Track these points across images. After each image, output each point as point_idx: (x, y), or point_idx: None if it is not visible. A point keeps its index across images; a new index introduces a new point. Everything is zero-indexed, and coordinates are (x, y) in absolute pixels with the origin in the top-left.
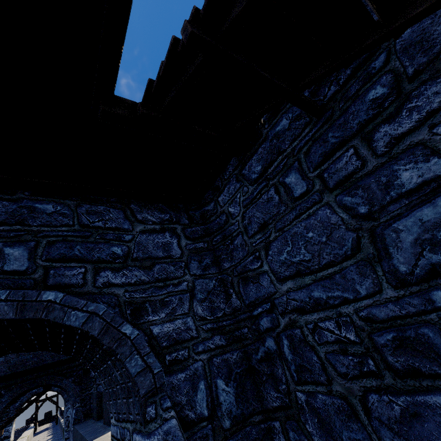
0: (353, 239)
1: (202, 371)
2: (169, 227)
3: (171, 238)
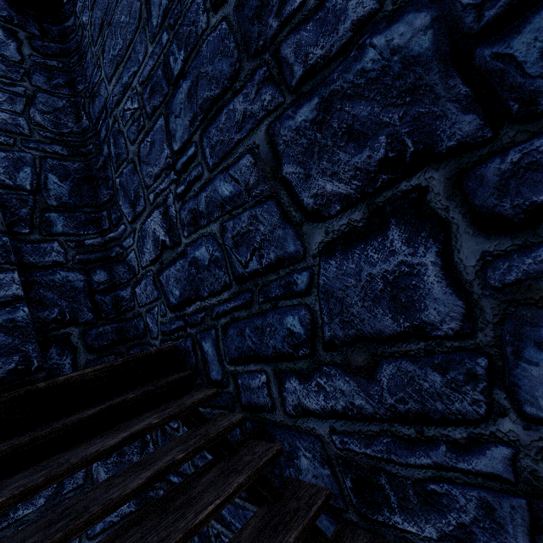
0: (139, 9)
1: (31, 162)
2: (5, 26)
3: (8, 38)
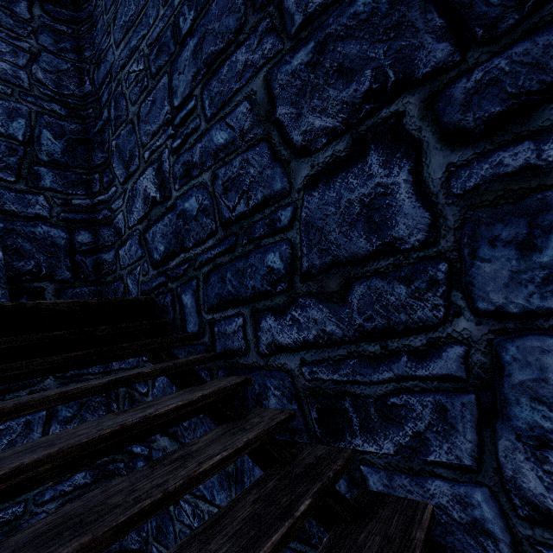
0: None
1: (27, 114)
2: None
3: None
